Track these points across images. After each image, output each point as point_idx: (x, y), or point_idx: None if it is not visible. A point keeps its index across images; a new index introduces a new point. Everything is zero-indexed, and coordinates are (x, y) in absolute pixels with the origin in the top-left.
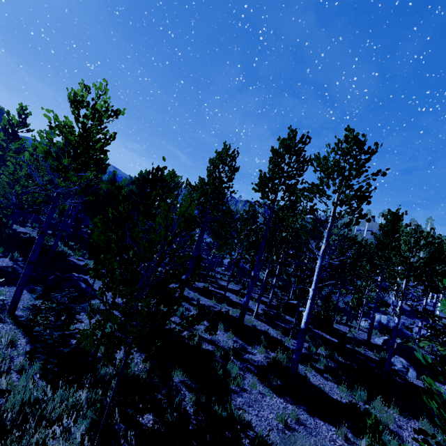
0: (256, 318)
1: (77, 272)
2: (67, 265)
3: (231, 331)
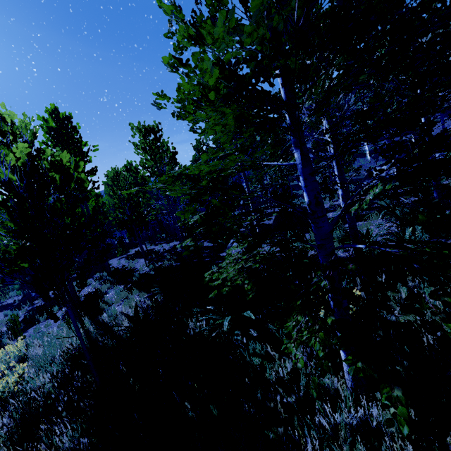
0: (146, 259)
1: None
2: None
3: (92, 283)
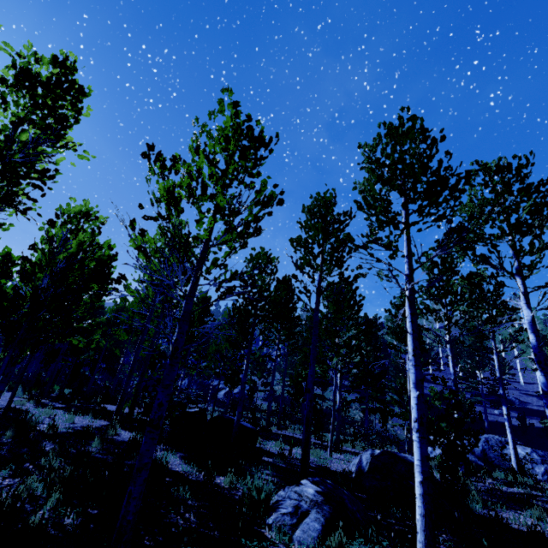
0: None
1: None
2: None
3: None
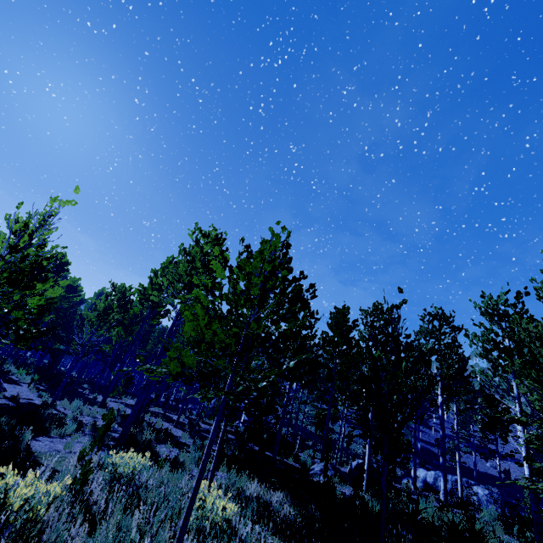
0: (176, 426)
1: (4, 381)
2: (0, 377)
3: None
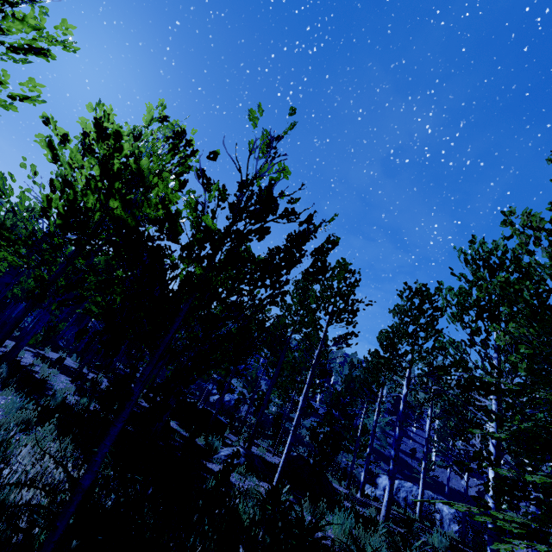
0: (73, 381)
1: None
2: None
3: None
